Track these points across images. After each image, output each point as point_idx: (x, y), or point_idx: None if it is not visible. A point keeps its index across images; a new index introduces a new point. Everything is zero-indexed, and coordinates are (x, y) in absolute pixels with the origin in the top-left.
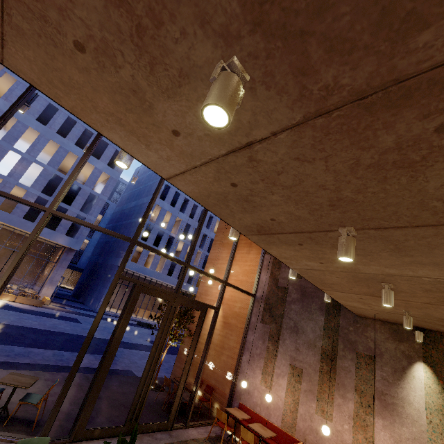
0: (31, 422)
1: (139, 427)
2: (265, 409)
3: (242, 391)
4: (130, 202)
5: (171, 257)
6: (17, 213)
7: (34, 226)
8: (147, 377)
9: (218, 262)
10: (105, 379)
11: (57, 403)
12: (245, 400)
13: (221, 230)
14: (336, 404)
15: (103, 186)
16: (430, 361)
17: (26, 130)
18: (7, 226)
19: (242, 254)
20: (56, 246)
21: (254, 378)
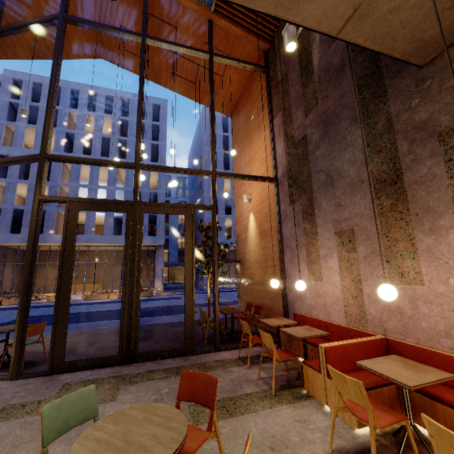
0: (32, 363)
1: (140, 354)
2: (321, 309)
3: (293, 299)
4: (193, 187)
5: (105, 161)
6: (107, 233)
7: (123, 238)
8: (125, 300)
9: None
10: (68, 309)
11: (15, 338)
12: (299, 308)
13: (234, 140)
14: (423, 250)
15: (157, 182)
16: None
17: (83, 167)
18: (109, 246)
19: (255, 145)
20: (154, 250)
21: (301, 276)
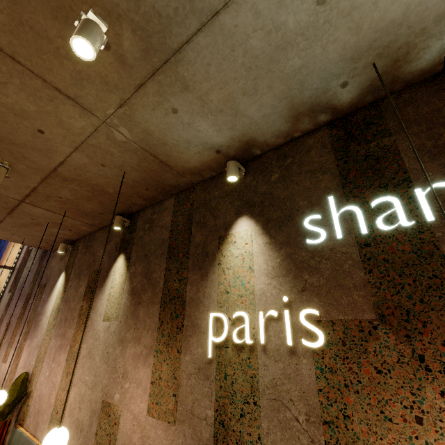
0: None
1: None
2: None
3: None
4: None
5: None
6: None
7: None
8: None
9: (9, 248)
10: None
11: None
12: None
13: None
14: (14, 343)
15: None
16: (68, 268)
17: None
18: None
19: None
20: None
21: None
